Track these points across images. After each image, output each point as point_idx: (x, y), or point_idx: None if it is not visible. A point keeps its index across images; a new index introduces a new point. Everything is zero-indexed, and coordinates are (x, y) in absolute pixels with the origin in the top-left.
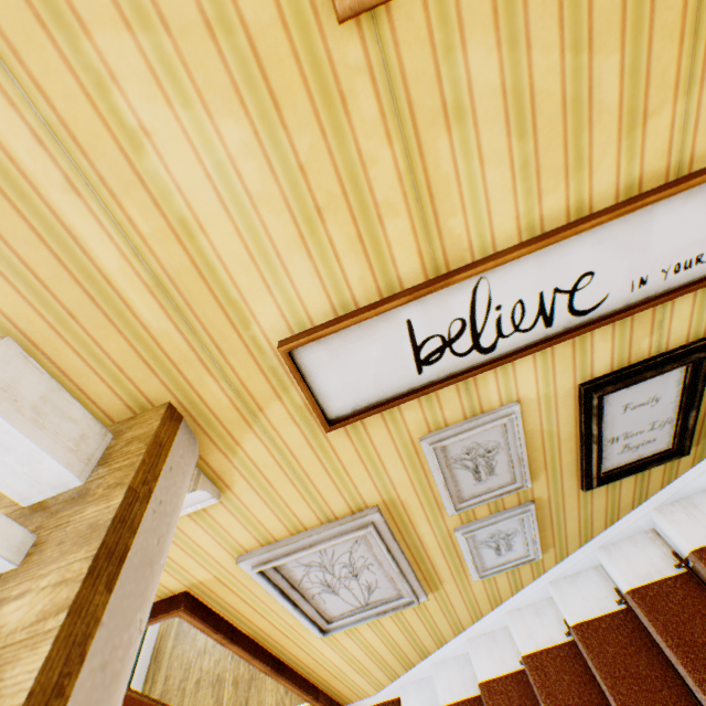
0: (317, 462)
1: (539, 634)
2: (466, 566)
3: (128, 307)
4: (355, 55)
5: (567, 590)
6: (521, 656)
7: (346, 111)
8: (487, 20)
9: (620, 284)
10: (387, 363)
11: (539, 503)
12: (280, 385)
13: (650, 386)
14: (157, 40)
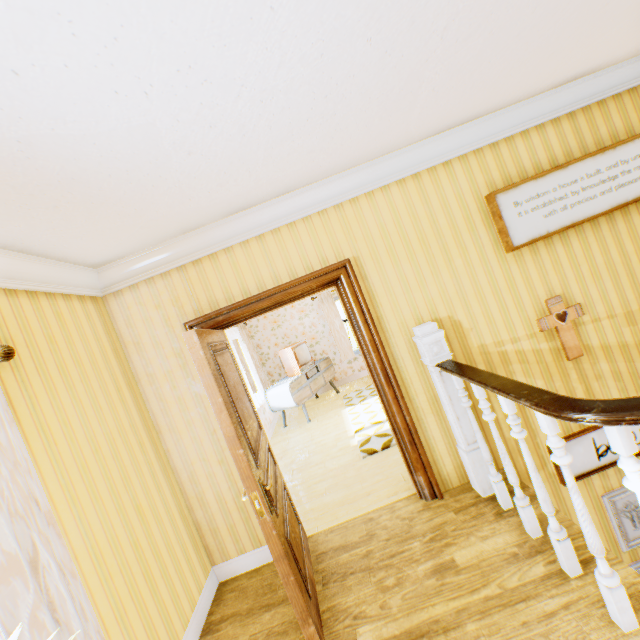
0: (555, 504)
1: None
2: None
3: (500, 429)
4: (570, 365)
5: None
6: None
7: (568, 377)
8: (602, 357)
9: None
10: (585, 455)
11: None
12: (543, 462)
13: None
14: (525, 365)
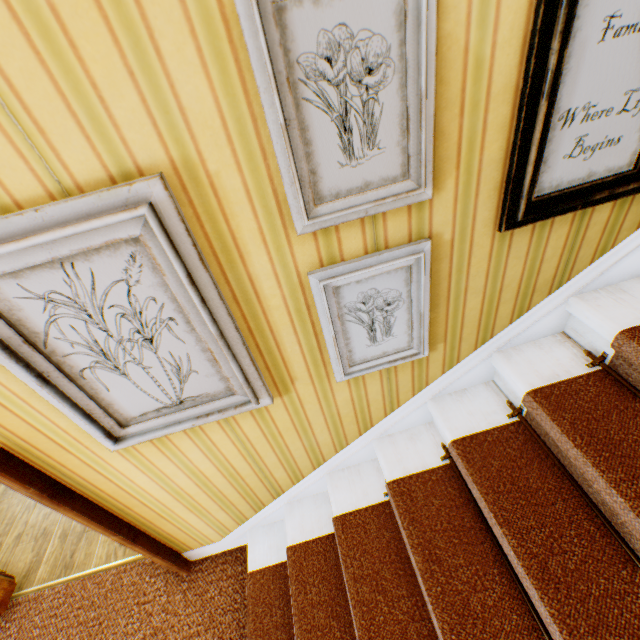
0: None
1: (411, 460)
2: (327, 357)
3: None
4: None
5: (451, 407)
6: (386, 483)
7: None
8: None
9: None
10: None
11: (438, 249)
12: None
13: None
14: None
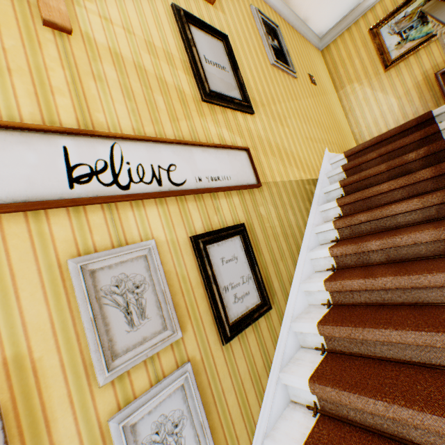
0: None
1: None
2: None
3: None
4: (50, 37)
5: None
6: None
7: (41, 48)
8: (111, 62)
9: (190, 176)
10: (43, 170)
11: (196, 366)
12: None
13: (229, 247)
14: None
